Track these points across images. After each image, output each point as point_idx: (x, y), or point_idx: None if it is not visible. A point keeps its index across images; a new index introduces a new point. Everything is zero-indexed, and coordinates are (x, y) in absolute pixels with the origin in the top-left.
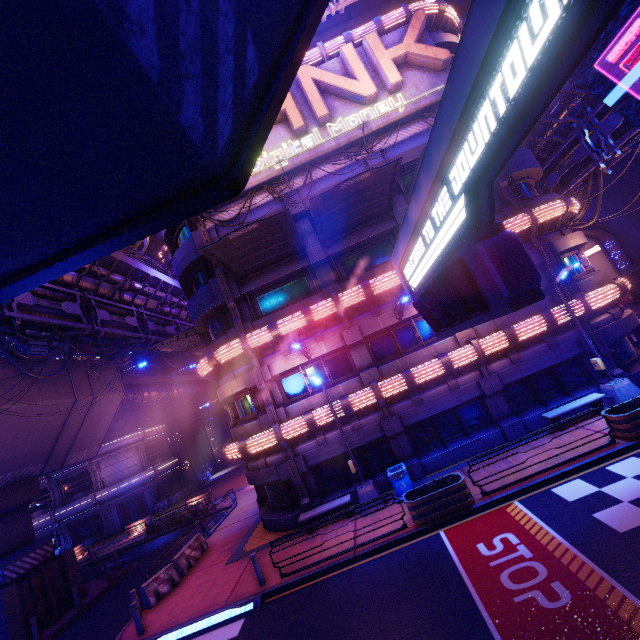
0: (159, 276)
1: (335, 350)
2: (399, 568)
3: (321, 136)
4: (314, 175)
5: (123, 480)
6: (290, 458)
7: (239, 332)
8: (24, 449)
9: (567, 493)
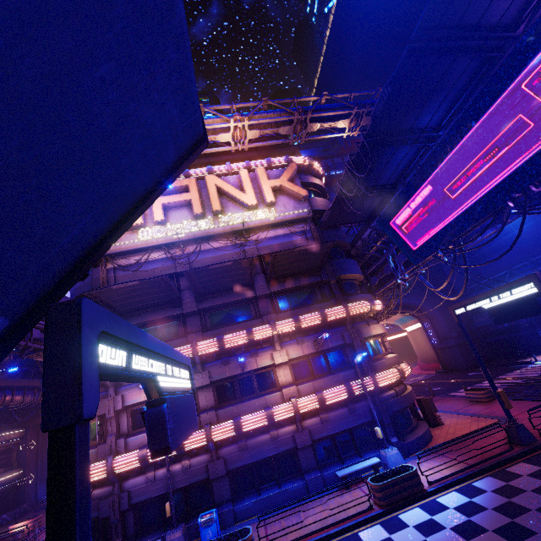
0: None
1: None
2: None
3: (213, 222)
4: (203, 246)
5: None
6: (115, 493)
7: None
8: None
9: None
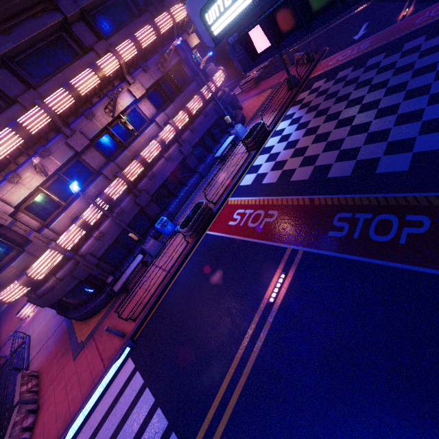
0: None
1: (68, 160)
2: (201, 259)
3: None
4: None
5: None
6: (80, 261)
7: None
8: None
9: (247, 182)
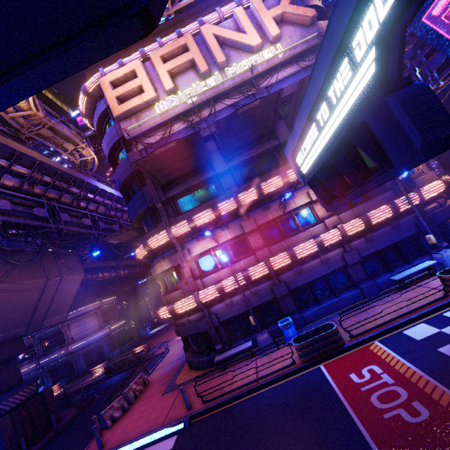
0: (106, 188)
1: (237, 236)
2: (291, 394)
3: (221, 77)
4: (217, 107)
5: (87, 337)
6: (206, 316)
7: (165, 225)
8: (11, 317)
9: (415, 334)
